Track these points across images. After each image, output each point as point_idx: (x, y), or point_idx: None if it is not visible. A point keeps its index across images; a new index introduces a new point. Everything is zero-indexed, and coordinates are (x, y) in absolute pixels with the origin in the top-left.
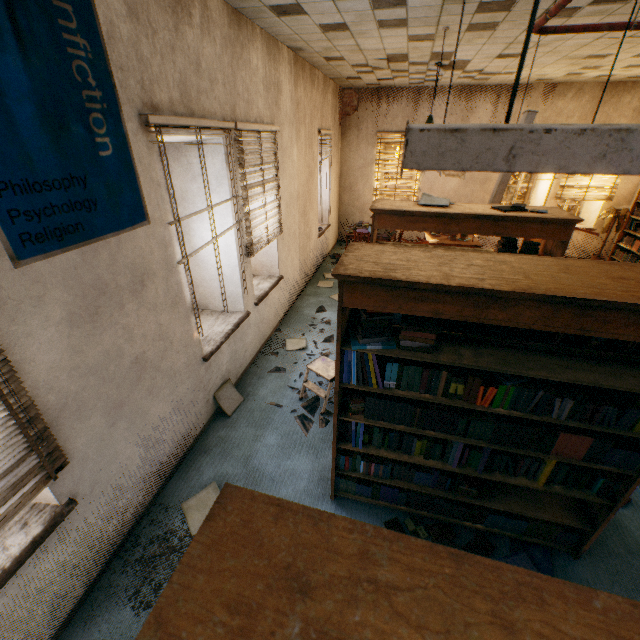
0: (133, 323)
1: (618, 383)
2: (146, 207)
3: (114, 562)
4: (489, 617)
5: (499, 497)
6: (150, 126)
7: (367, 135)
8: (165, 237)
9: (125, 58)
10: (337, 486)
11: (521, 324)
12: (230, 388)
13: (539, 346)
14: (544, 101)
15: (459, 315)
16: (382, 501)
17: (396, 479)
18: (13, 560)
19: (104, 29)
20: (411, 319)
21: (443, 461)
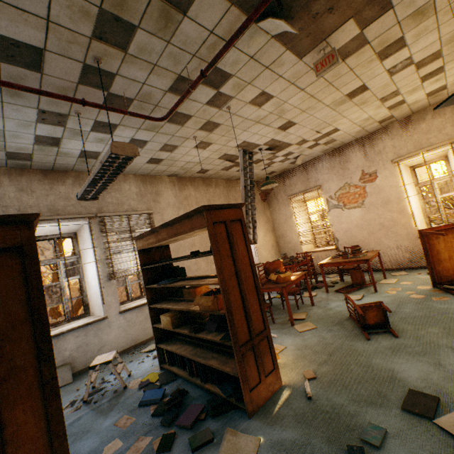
0: None
1: None
2: None
3: None
4: None
5: None
6: None
7: (282, 200)
8: None
9: (10, 203)
10: None
11: None
12: (67, 370)
13: None
14: (405, 130)
15: None
16: None
17: None
18: None
19: None
20: None
21: None
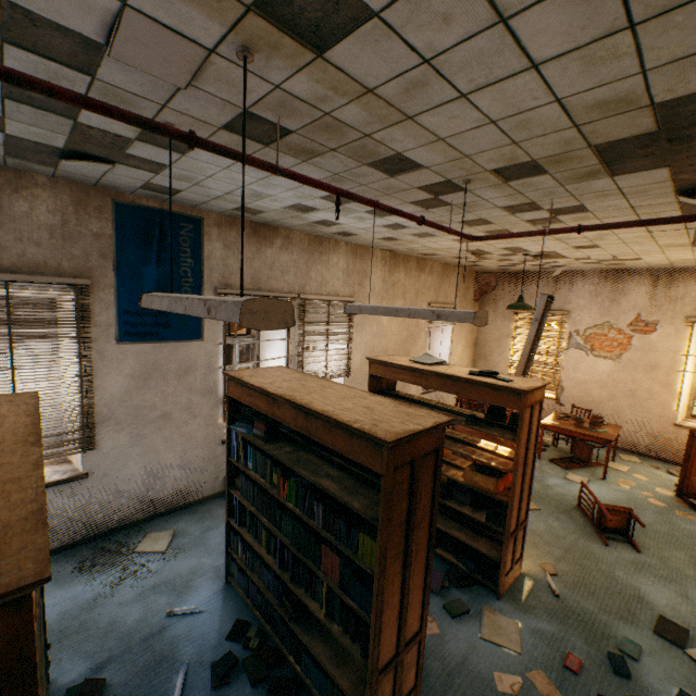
0: (170, 392)
1: (342, 494)
2: (204, 332)
3: (93, 541)
4: (19, 414)
5: (314, 633)
6: (220, 294)
7: (503, 310)
8: (213, 351)
9: (215, 265)
10: (231, 569)
11: (286, 422)
12: None
13: (335, 460)
14: None
15: (264, 409)
16: (250, 600)
17: (256, 574)
18: (47, 482)
19: (206, 255)
20: (265, 415)
21: (277, 560)
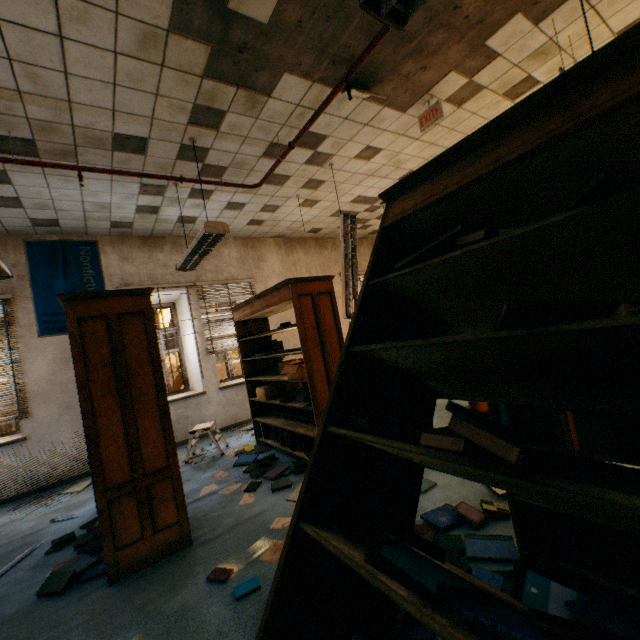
0: None
1: None
2: None
3: (37, 493)
4: None
5: None
6: None
7: None
8: None
9: (114, 272)
10: None
11: None
12: None
13: None
14: None
15: None
16: None
17: None
18: None
19: (105, 266)
20: None
21: None
